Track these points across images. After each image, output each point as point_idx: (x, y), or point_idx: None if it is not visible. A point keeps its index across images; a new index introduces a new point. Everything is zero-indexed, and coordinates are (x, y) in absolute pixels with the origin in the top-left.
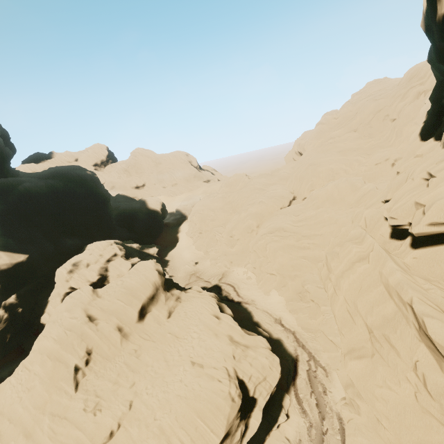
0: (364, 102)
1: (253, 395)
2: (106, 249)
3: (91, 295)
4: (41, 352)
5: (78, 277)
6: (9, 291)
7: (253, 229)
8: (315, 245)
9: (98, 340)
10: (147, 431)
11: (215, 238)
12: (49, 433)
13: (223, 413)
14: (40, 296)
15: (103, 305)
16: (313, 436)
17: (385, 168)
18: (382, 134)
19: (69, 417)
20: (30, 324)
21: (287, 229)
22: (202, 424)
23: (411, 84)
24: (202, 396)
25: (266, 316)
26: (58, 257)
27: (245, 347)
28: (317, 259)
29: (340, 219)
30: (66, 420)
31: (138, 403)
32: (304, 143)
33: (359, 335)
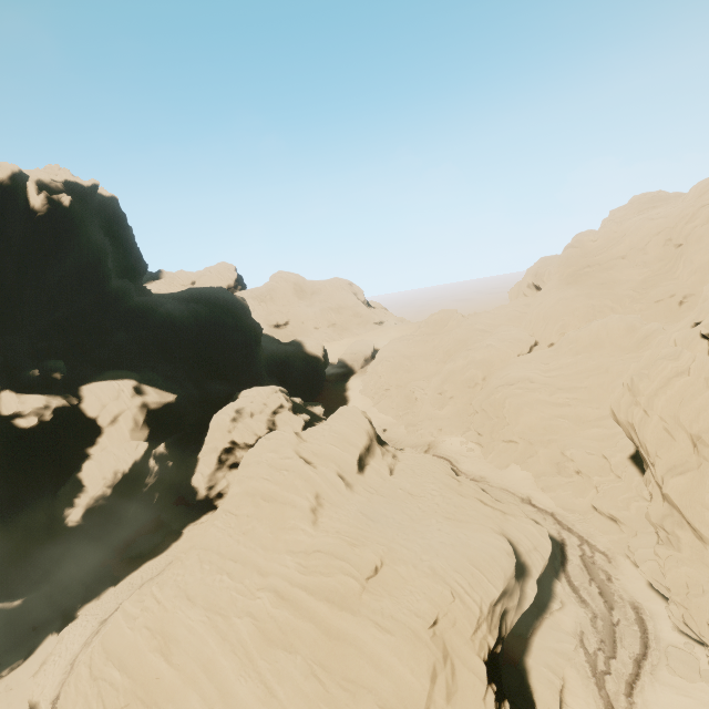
0: (635, 221)
1: (524, 560)
2: (270, 397)
3: (296, 437)
4: (252, 494)
5: (243, 427)
6: (154, 439)
7: (477, 382)
8: (577, 400)
9: (322, 483)
10: (416, 571)
11: (413, 395)
12: (298, 567)
13: (500, 565)
14: (185, 452)
15: (313, 449)
16: (599, 628)
17: (669, 308)
18: (663, 264)
19: (323, 549)
20: (175, 486)
21: (535, 379)
22: (478, 572)
23: (701, 201)
24: (472, 544)
25: (506, 494)
26: (203, 404)
27: (502, 512)
28: (581, 419)
29: (614, 367)
30: (320, 552)
31: (396, 545)
32: (543, 273)
33: (681, 451)
